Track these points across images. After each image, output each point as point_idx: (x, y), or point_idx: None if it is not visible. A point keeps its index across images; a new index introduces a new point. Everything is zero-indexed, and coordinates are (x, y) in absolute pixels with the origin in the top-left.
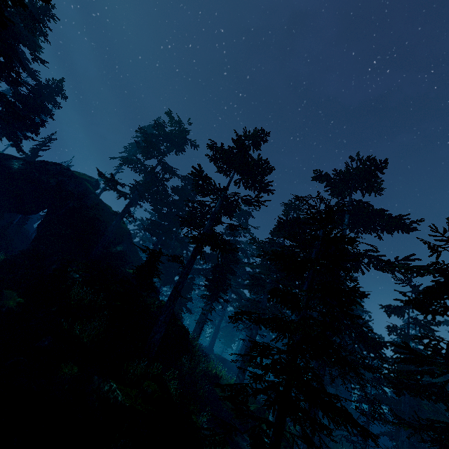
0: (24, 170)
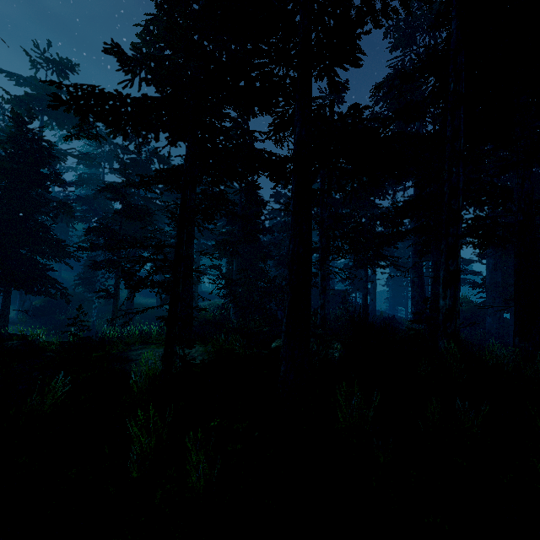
0: None
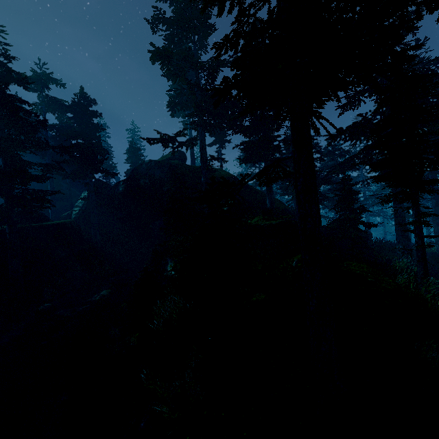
0: (126, 188)
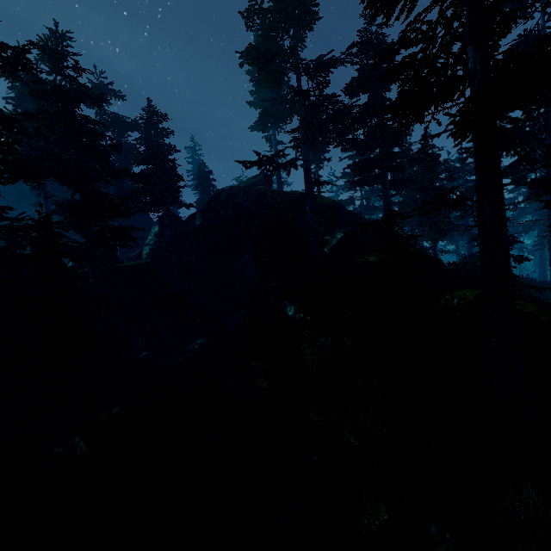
0: (204, 222)
